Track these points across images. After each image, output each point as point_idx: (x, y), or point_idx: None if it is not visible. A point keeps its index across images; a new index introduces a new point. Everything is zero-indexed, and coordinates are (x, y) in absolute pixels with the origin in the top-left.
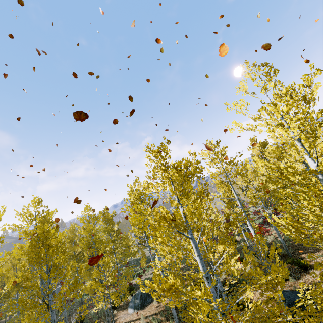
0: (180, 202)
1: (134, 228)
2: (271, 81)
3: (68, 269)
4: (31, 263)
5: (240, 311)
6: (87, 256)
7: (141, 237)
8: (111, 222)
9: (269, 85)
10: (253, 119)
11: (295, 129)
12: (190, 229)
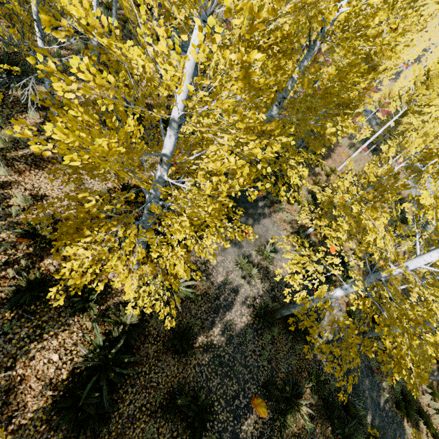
0: None
1: None
2: None
3: None
4: None
5: (42, 111)
6: None
7: None
8: None
9: None
10: None
11: None
12: None
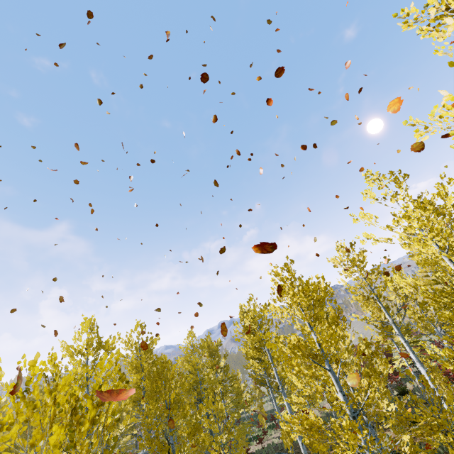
0: (314, 329)
1: (253, 362)
2: (402, 187)
3: (187, 408)
4: (150, 398)
5: None
6: (187, 402)
7: (262, 376)
8: (217, 355)
9: (401, 190)
10: (388, 227)
11: (433, 247)
12: (327, 359)
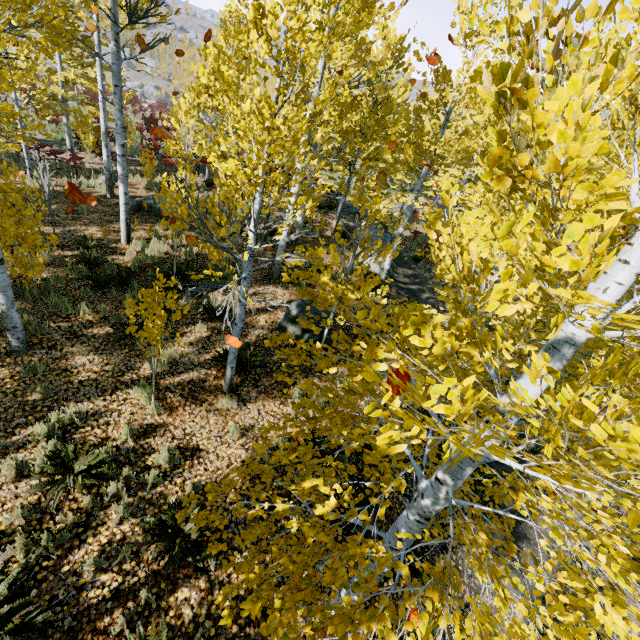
0: None
1: None
2: None
3: None
4: None
5: (211, 322)
6: None
7: None
8: None
9: None
10: None
11: None
12: None
